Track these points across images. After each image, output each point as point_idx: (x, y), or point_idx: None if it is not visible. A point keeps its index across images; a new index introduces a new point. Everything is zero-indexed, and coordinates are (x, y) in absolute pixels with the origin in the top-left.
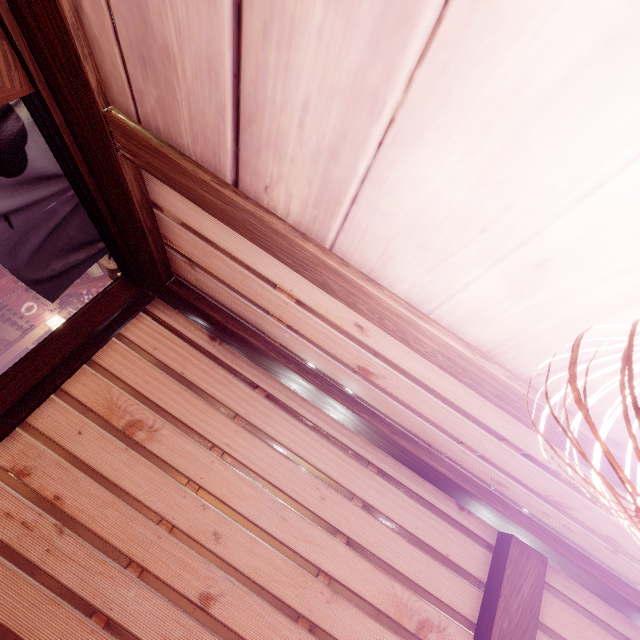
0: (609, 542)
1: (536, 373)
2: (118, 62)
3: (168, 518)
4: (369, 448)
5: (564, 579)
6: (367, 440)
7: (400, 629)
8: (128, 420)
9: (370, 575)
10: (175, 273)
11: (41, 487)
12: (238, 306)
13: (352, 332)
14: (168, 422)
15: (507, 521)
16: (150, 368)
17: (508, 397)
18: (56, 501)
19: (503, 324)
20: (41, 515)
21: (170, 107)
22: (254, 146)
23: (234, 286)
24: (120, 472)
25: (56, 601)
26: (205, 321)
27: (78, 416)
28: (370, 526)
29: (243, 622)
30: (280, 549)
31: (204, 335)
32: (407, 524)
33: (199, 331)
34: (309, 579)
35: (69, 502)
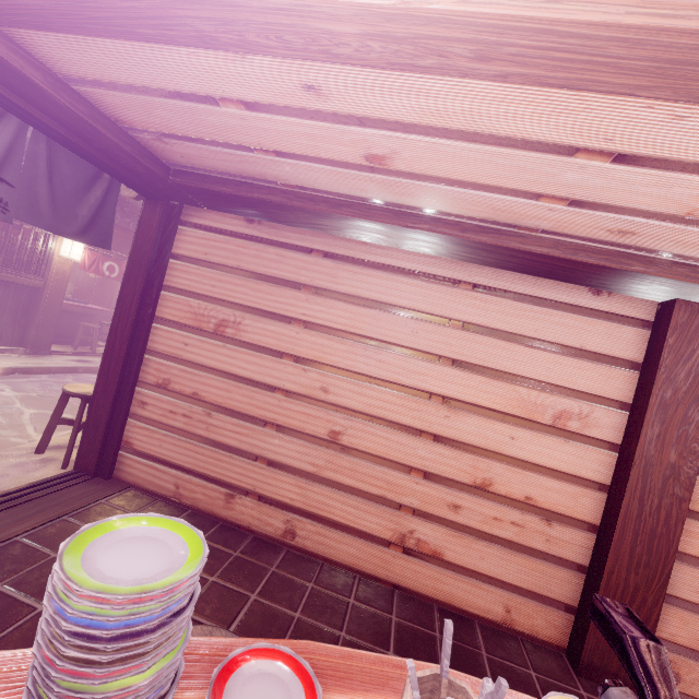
0: None
1: None
2: None
3: (279, 386)
4: (456, 267)
5: None
6: (451, 259)
7: (532, 424)
8: (214, 323)
9: (486, 386)
10: (167, 163)
11: (181, 390)
12: (230, 163)
13: (314, 105)
14: (246, 313)
15: (657, 282)
16: (210, 273)
17: (489, 45)
18: (196, 396)
19: None
20: (191, 407)
21: None
22: None
23: (201, 136)
24: (228, 364)
25: (229, 456)
26: (227, 204)
27: (178, 333)
28: (476, 343)
29: (371, 445)
30: (385, 386)
31: (241, 222)
32: (522, 330)
33: (235, 220)
34: (422, 403)
35: (204, 394)
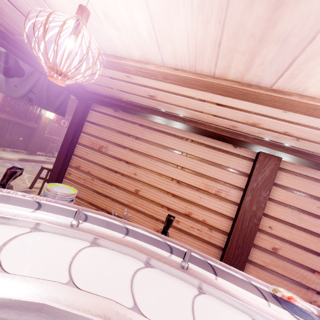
0: (289, 135)
1: (161, 60)
2: (0, 19)
3: (119, 171)
4: (186, 133)
5: (298, 166)
6: (184, 130)
7: (208, 193)
8: (98, 146)
9: (193, 178)
10: (87, 89)
11: (84, 170)
12: (107, 92)
13: (130, 80)
14: (110, 144)
15: (250, 144)
16: (99, 128)
17: (165, 77)
18: (89, 172)
19: (132, 45)
20: (87, 176)
21: (18, 25)
22: (37, 24)
23: (98, 83)
24: (102, 162)
25: (98, 195)
26: (107, 104)
27: (85, 149)
28: (191, 162)
29: (149, 196)
30: (157, 174)
31: (112, 110)
32: (207, 158)
33: (110, 110)
34: (169, 182)
35: (92, 172)
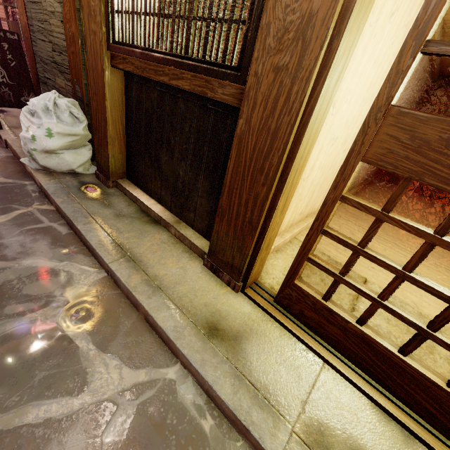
0: None
1: None
2: None
3: None
4: None
5: None
6: None
7: None
8: None
9: None
10: None
11: None
12: None
13: None
14: None
15: None
16: None
17: None
18: None
19: None
20: None
21: None
22: None
23: None
24: None
25: None
26: None
27: None
28: None
29: None
30: None
31: None
32: None
33: None
34: None
35: None
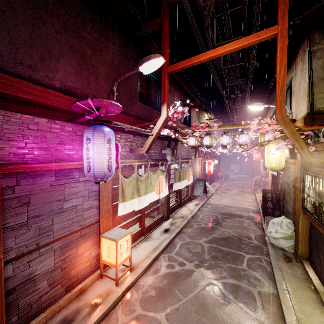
0: None
1: None
2: None
3: None
4: None
5: None
6: None
7: None
8: None
9: None
10: None
11: None
12: None
13: None
14: None
15: None
16: None
17: None
18: None
19: None
20: None
21: None
22: None
23: None
24: None
25: None
26: None
27: None
28: None
29: None
30: None
31: None
32: None
33: None
34: None
35: None
